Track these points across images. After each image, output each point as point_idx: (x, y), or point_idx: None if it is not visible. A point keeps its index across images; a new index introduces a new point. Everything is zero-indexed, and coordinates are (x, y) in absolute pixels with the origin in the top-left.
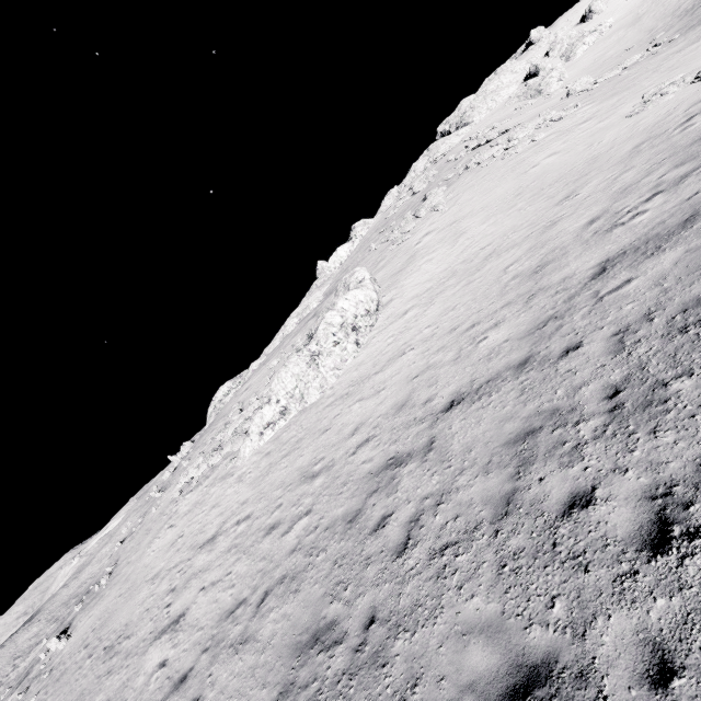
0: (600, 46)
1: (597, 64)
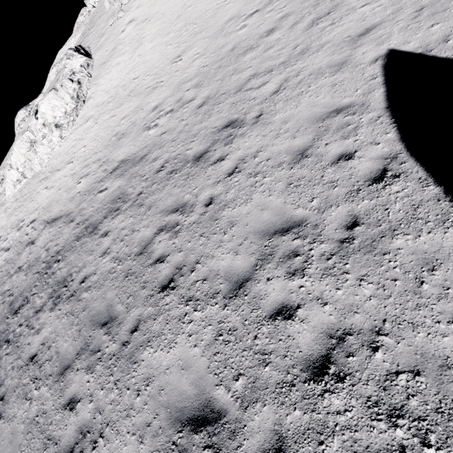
0: None
1: None
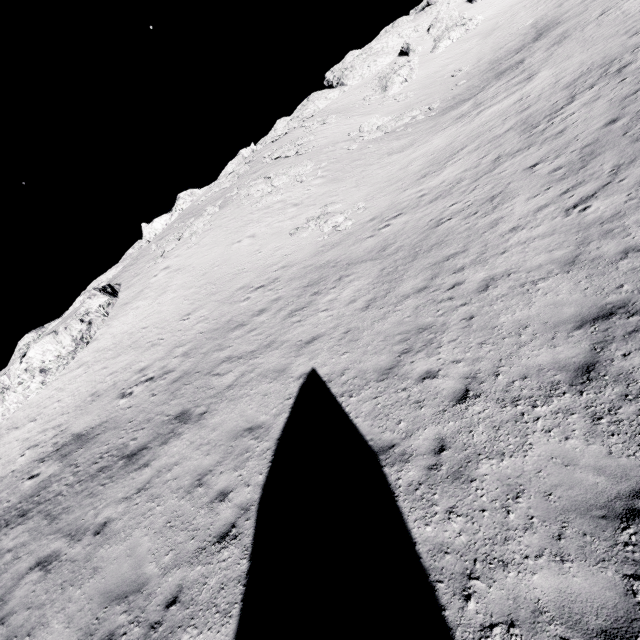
0: (456, 49)
1: (435, 76)
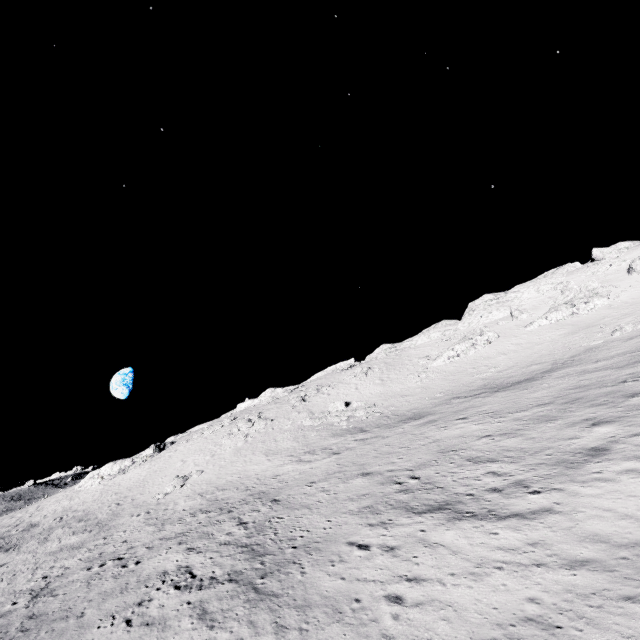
0: (537, 335)
1: (475, 364)
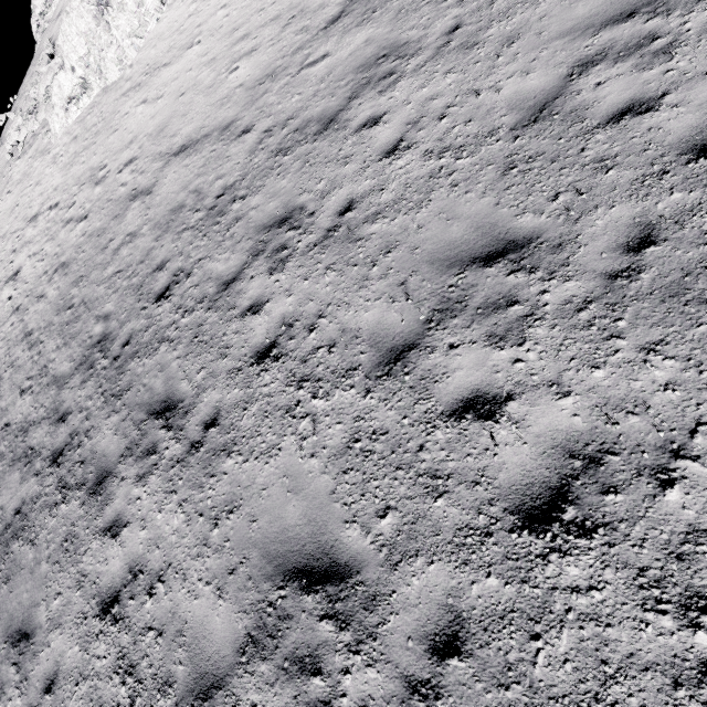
0: None
1: None
